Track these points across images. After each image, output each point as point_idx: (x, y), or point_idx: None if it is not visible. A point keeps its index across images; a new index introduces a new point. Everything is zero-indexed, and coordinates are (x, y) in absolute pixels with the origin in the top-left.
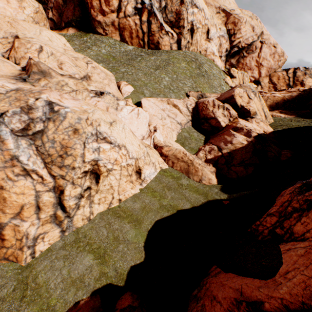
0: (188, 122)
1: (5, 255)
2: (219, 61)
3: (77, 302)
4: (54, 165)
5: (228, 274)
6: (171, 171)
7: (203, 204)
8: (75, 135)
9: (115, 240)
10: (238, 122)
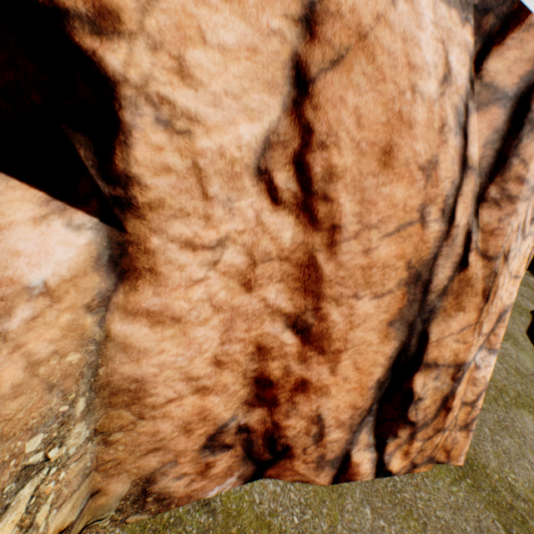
0: None
1: (433, 450)
2: None
3: None
4: None
5: None
6: None
7: None
8: None
9: (520, 375)
10: None
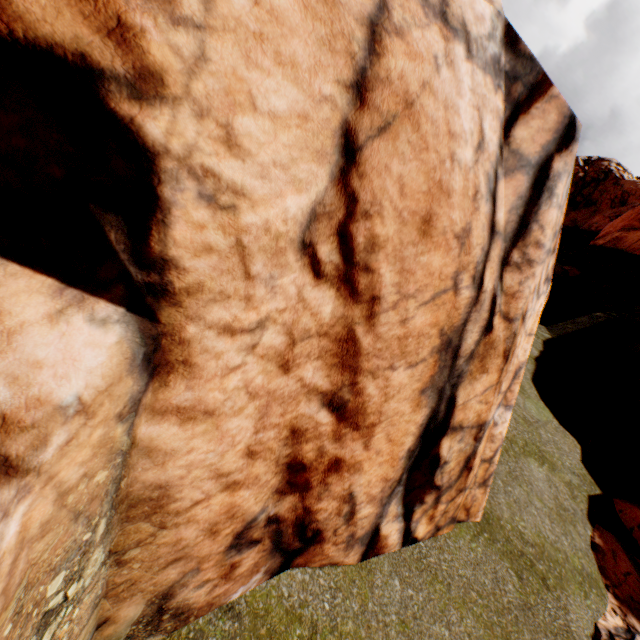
0: None
1: (455, 511)
2: None
3: (593, 545)
4: None
5: None
6: None
7: (543, 347)
8: None
9: (527, 424)
10: None
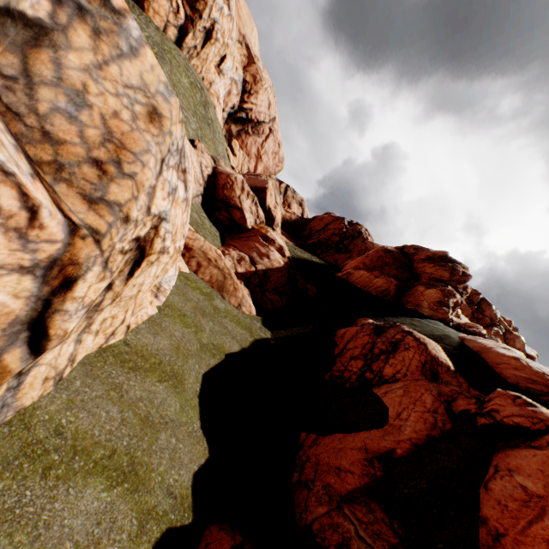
0: (198, 195)
1: None
2: (221, 115)
3: None
4: (67, 183)
5: (334, 435)
6: (196, 281)
7: (252, 345)
8: (152, 127)
9: (145, 425)
10: (268, 229)
